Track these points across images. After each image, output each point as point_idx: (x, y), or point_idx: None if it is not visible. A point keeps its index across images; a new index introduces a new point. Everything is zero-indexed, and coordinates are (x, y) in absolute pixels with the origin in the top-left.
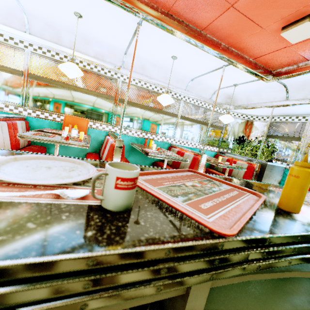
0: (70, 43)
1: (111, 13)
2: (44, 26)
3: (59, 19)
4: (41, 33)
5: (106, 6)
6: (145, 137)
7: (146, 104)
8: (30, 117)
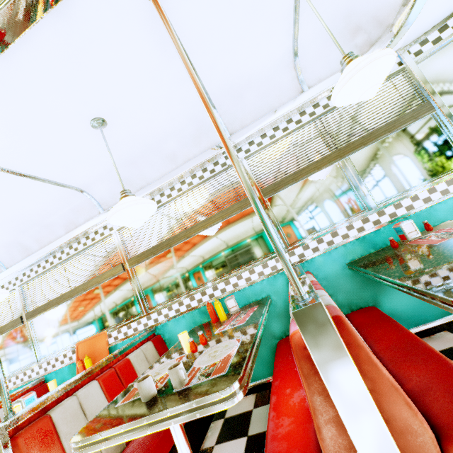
0: (38, 242)
1: None
2: (7, 250)
3: None
4: (13, 258)
5: None
6: (216, 296)
7: (178, 230)
8: (49, 374)
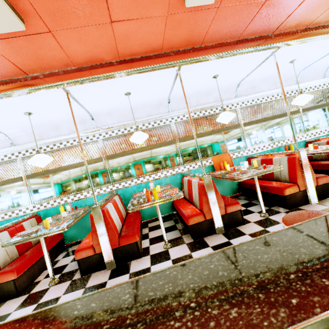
0: (196, 101)
1: (249, 58)
2: (179, 100)
3: (194, 88)
4: (177, 106)
5: (248, 56)
6: (279, 146)
7: (265, 116)
8: (189, 171)
